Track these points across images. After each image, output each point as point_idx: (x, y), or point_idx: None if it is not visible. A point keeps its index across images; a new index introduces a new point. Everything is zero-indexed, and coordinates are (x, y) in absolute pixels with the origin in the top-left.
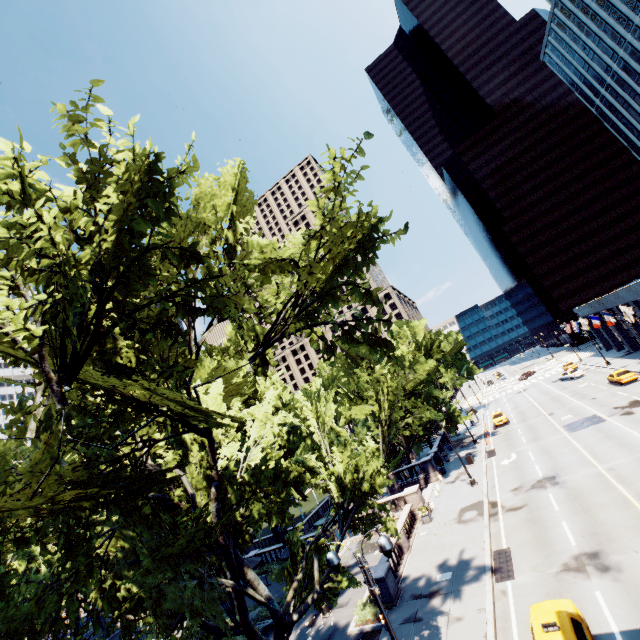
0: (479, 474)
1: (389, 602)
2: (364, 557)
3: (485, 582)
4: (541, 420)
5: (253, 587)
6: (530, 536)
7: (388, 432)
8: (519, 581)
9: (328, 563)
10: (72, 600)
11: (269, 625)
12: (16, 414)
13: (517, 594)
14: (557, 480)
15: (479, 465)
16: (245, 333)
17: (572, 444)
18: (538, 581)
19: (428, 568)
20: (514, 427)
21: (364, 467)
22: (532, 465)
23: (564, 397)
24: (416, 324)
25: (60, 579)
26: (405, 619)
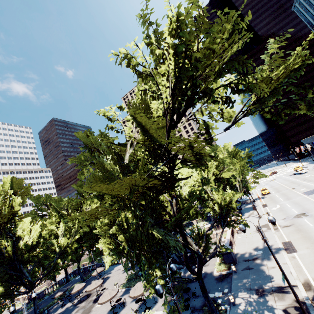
0: (261, 213)
1: (233, 262)
2: (260, 225)
3: (282, 253)
4: (288, 191)
5: (190, 245)
6: (300, 236)
7: (241, 183)
8: (300, 253)
9: (241, 228)
10: (142, 234)
11: (171, 273)
12: (113, 154)
13: (301, 257)
14: (307, 214)
15: (260, 210)
16: (200, 126)
17: (310, 200)
18: (311, 252)
19: (248, 250)
20: (274, 194)
21: (232, 198)
22: (290, 209)
23: (298, 181)
24: (226, 144)
25: (138, 224)
26: (243, 268)
